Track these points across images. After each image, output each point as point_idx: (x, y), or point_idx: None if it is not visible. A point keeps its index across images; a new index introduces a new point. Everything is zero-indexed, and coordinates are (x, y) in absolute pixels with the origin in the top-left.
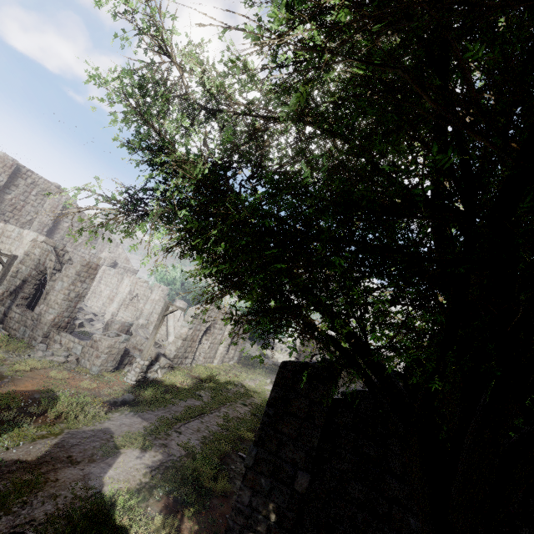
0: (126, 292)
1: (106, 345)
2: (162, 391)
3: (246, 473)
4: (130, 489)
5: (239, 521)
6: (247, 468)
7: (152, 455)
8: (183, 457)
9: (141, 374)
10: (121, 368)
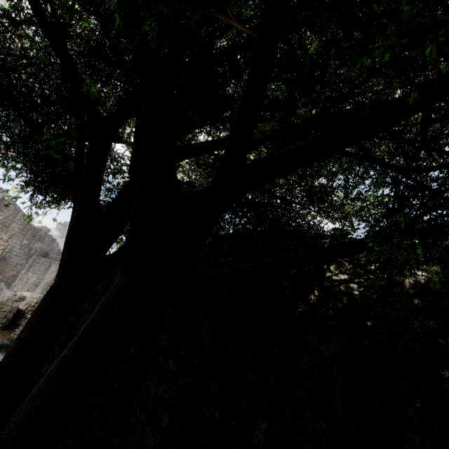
0: (51, 277)
1: None
2: None
3: None
4: None
5: None
6: None
7: None
8: None
9: None
10: (14, 328)
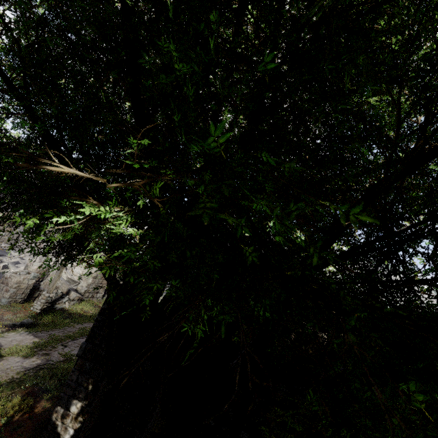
0: None
1: (15, 281)
2: (64, 317)
3: (77, 360)
4: (1, 382)
5: (68, 393)
6: (78, 357)
7: (31, 360)
8: (59, 362)
9: (46, 304)
10: (31, 300)
